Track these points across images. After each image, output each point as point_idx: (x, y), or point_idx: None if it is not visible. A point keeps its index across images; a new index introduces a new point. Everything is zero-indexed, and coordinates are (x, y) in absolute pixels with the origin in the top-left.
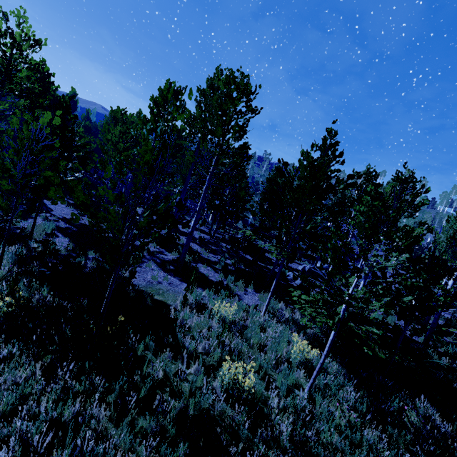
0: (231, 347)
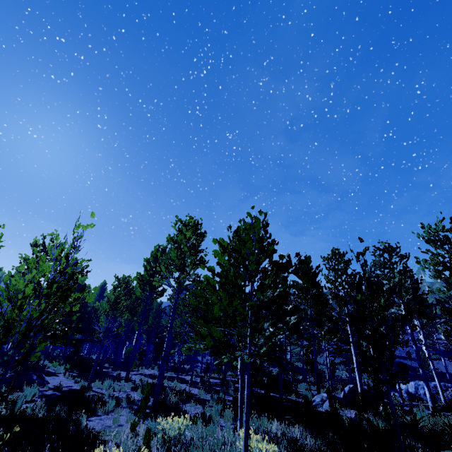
0: None
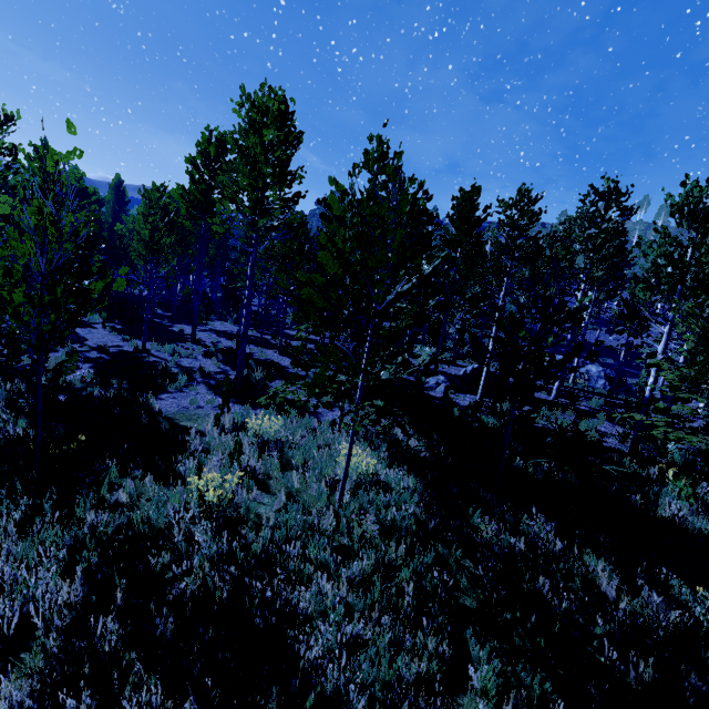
0: (253, 468)
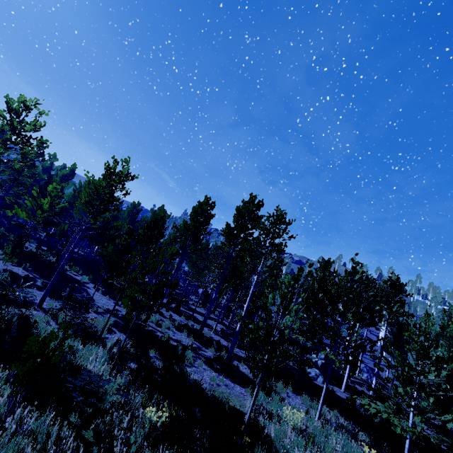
0: None
